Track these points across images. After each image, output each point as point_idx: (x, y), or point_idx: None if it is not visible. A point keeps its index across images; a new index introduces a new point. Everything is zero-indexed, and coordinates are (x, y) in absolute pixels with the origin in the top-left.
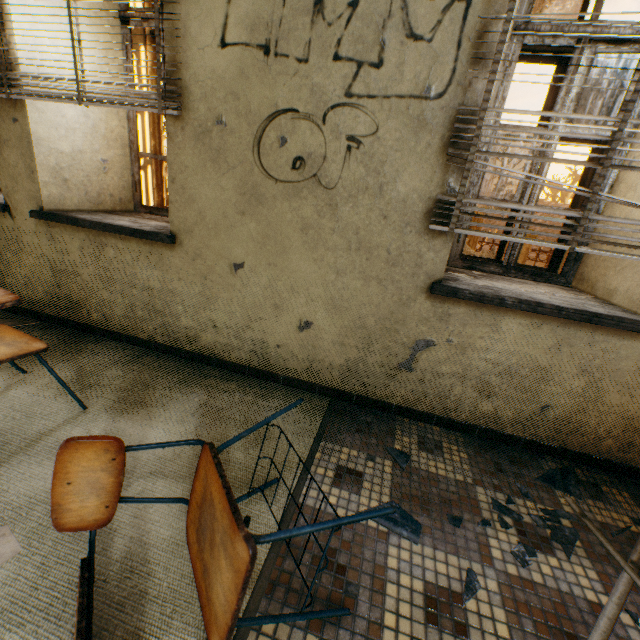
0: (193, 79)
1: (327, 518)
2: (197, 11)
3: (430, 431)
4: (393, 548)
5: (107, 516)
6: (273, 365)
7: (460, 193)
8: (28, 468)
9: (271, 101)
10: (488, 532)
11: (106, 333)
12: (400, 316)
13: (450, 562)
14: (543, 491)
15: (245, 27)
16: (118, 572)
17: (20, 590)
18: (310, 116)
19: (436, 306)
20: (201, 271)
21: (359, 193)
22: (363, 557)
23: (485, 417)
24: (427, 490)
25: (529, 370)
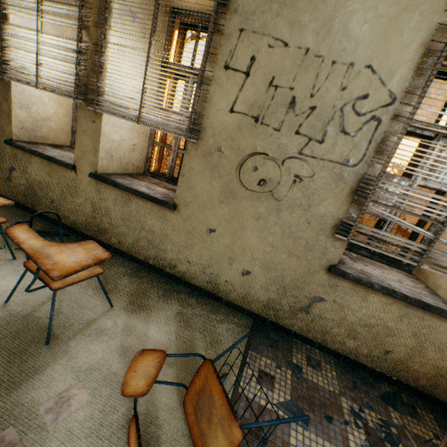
0: (209, 124)
1: (255, 405)
2: (220, 91)
3: (313, 352)
4: (293, 431)
5: (146, 390)
6: (220, 292)
7: (357, 221)
8: (86, 344)
9: (253, 146)
10: (347, 429)
11: (117, 251)
12: (307, 280)
13: (325, 446)
14: (381, 406)
15: (246, 105)
16: (143, 422)
17: (94, 425)
18: (275, 159)
19: (330, 279)
20: (188, 228)
21: (295, 206)
22: (276, 434)
23: (349, 350)
24: (312, 394)
25: (381, 327)
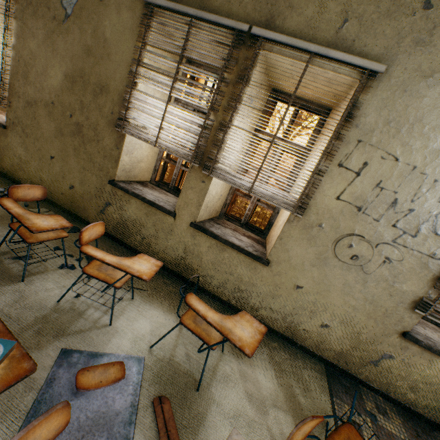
0: (314, 204)
1: None
2: (330, 181)
3: (378, 399)
4: None
5: None
6: (297, 337)
7: (436, 302)
8: (222, 390)
9: (352, 228)
10: None
11: (201, 289)
12: (380, 339)
13: None
14: None
15: (352, 196)
16: None
17: None
18: (369, 241)
19: (402, 341)
20: (276, 281)
21: (381, 281)
22: None
23: (409, 400)
24: None
25: None
